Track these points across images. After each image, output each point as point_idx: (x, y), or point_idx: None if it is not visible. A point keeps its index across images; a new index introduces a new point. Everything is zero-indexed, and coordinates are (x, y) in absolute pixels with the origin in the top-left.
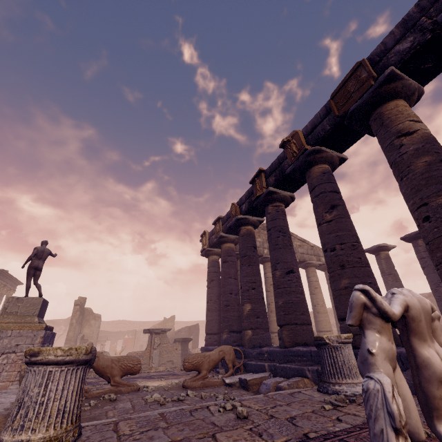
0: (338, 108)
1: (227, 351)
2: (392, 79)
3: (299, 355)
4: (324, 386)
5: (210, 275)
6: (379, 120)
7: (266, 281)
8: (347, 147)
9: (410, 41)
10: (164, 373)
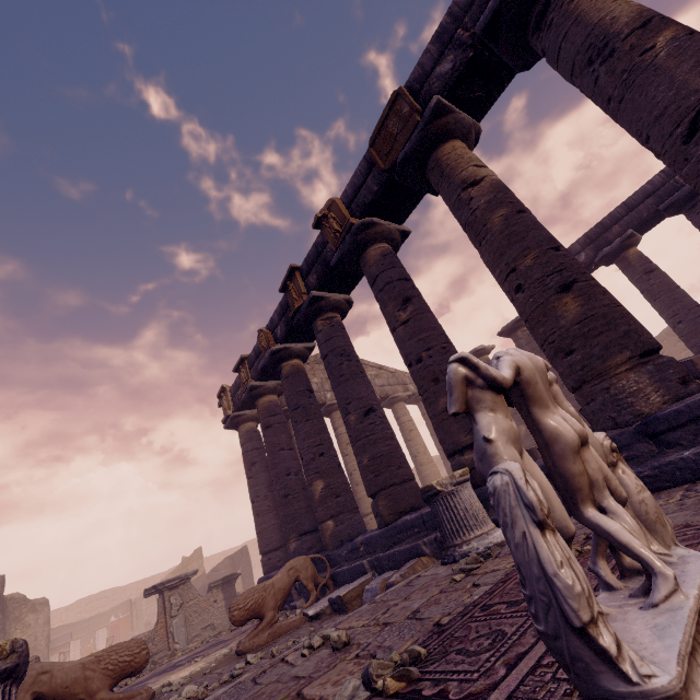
0: (382, 159)
1: (301, 565)
2: (441, 112)
3: (408, 528)
4: (448, 554)
5: (249, 457)
6: (438, 169)
7: (339, 441)
8: (407, 215)
9: (451, 60)
10: (199, 649)
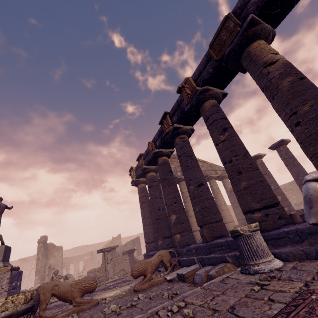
0: (216, 54)
1: (164, 254)
2: (253, 24)
3: (219, 246)
4: (246, 268)
5: (141, 199)
6: (248, 57)
7: (182, 195)
8: (226, 84)
9: None
10: (118, 281)
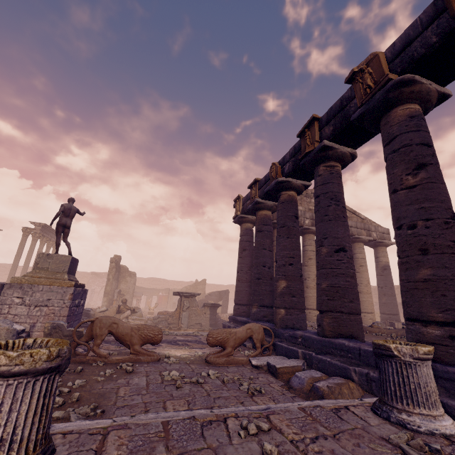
0: None
1: (256, 329)
2: None
3: (342, 349)
4: (383, 409)
5: (243, 244)
6: None
7: (304, 254)
8: None
9: None
10: (189, 338)
